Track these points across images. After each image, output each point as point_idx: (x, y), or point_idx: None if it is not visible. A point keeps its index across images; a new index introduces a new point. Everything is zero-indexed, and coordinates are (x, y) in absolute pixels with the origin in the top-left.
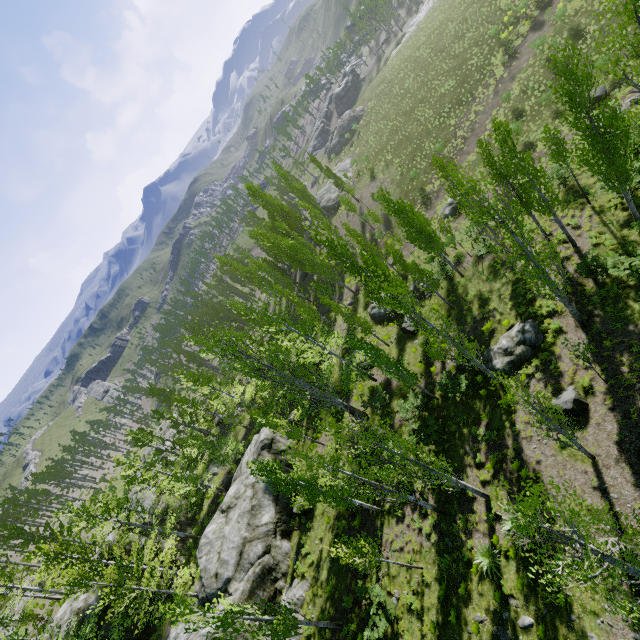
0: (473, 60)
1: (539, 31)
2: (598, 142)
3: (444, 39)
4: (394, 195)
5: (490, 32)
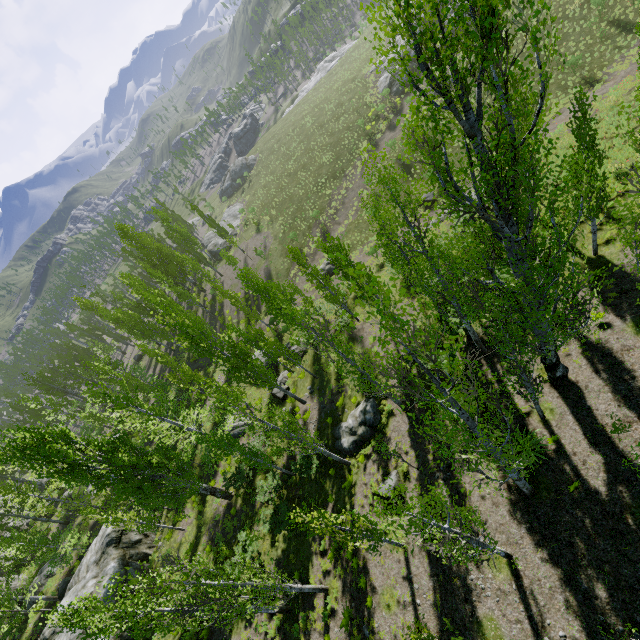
0: (345, 142)
1: (393, 132)
2: (407, 264)
3: (324, 116)
4: (276, 251)
5: (358, 122)
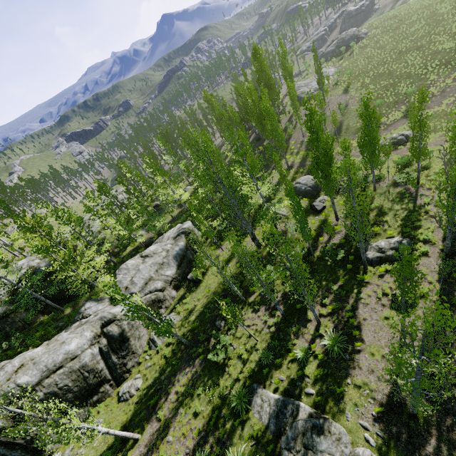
0: None
1: None
2: None
3: None
4: (355, 112)
5: None
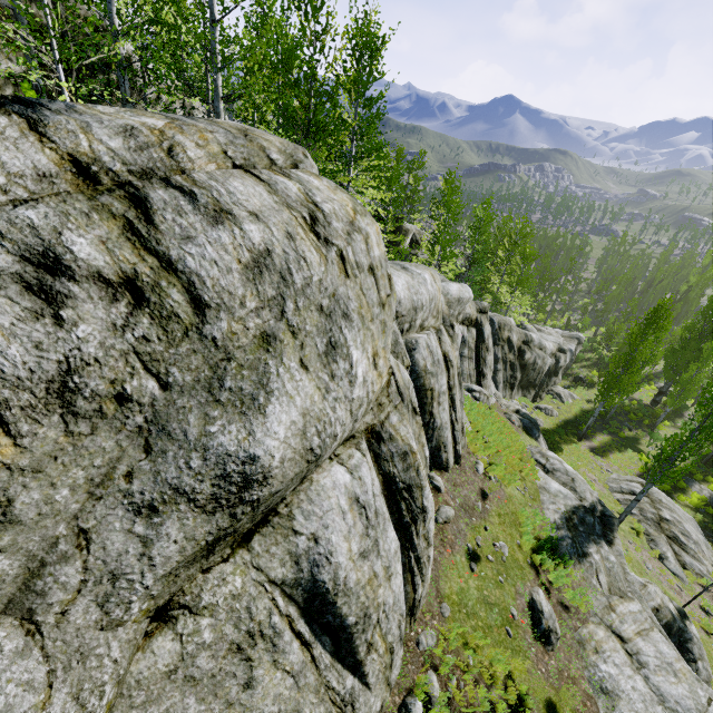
0: None
1: None
2: None
3: None
4: None
5: None
